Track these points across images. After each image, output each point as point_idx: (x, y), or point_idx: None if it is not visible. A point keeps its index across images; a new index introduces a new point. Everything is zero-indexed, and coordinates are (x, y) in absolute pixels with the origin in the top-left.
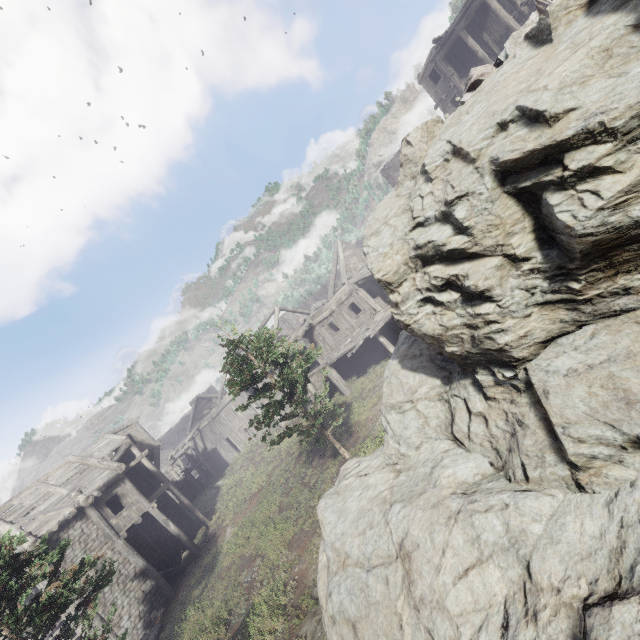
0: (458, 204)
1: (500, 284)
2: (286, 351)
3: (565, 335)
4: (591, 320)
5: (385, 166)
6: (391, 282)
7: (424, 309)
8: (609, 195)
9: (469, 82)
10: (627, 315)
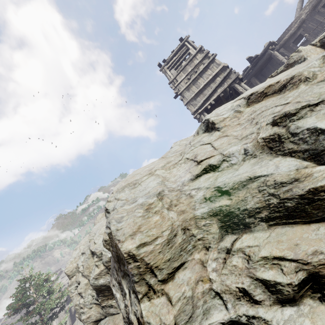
0: (83, 255)
1: (85, 291)
2: (57, 286)
3: (103, 319)
4: (107, 315)
5: None
6: (69, 275)
7: (76, 291)
8: (94, 274)
9: None
10: (114, 316)
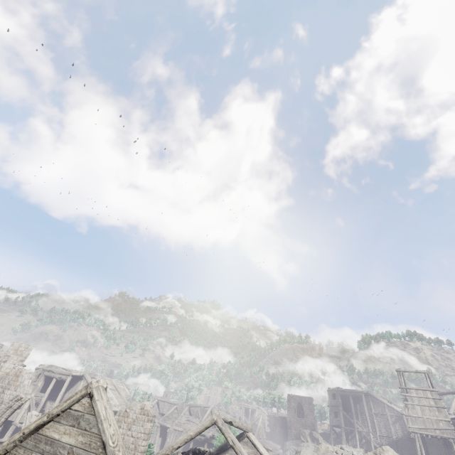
0: None
1: None
2: None
3: None
4: None
5: (291, 394)
6: None
7: None
8: None
9: (336, 451)
10: None
